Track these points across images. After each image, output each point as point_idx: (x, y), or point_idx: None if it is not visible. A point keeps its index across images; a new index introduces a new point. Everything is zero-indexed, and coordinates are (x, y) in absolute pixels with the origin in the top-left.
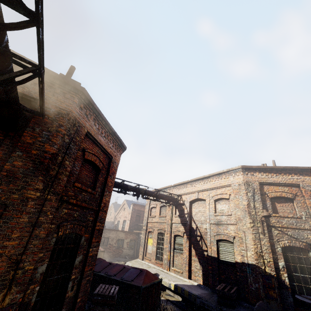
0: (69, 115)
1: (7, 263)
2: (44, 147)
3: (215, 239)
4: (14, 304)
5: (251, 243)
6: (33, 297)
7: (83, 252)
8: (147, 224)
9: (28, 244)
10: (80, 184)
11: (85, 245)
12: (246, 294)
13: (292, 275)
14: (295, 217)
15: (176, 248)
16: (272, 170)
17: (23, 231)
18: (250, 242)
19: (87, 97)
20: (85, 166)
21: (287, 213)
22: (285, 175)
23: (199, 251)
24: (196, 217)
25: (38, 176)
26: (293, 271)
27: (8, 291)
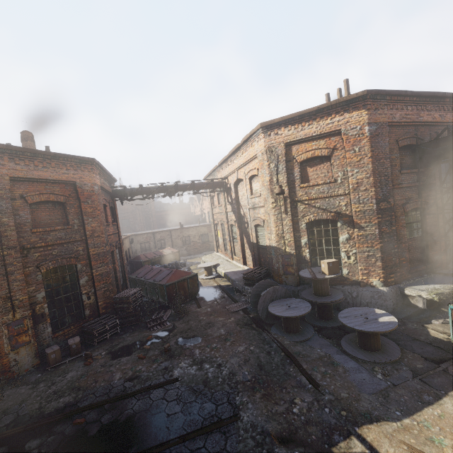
0: None
1: (0, 300)
2: None
3: (253, 225)
4: (26, 317)
5: (273, 226)
6: (45, 310)
7: (86, 274)
8: (213, 216)
9: (10, 286)
10: (41, 228)
11: (86, 269)
12: (272, 273)
13: (316, 249)
14: (327, 183)
15: (234, 237)
16: (303, 117)
17: None
18: (273, 225)
19: None
20: (41, 208)
21: (321, 178)
22: (322, 119)
23: (248, 239)
24: (242, 202)
25: None
26: (317, 246)
27: (15, 312)
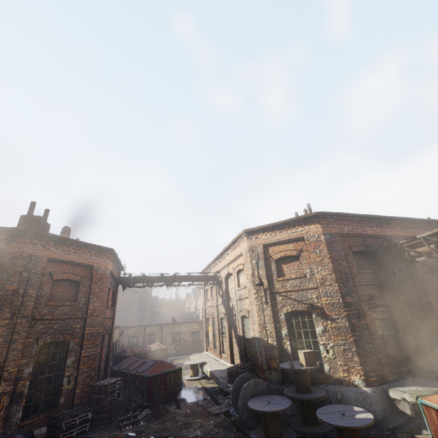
0: (23, 255)
1: None
2: (6, 287)
3: (240, 316)
4: (6, 392)
5: (256, 316)
6: (25, 389)
7: (75, 354)
8: (206, 310)
9: (8, 355)
10: (54, 302)
11: (76, 348)
12: (257, 369)
13: (296, 342)
14: (299, 278)
15: (223, 332)
16: (275, 227)
17: (1, 348)
18: (255, 315)
19: (37, 233)
20: (60, 285)
21: (293, 273)
22: (289, 229)
23: (236, 332)
24: (231, 294)
25: (5, 309)
26: (297, 338)
27: None
